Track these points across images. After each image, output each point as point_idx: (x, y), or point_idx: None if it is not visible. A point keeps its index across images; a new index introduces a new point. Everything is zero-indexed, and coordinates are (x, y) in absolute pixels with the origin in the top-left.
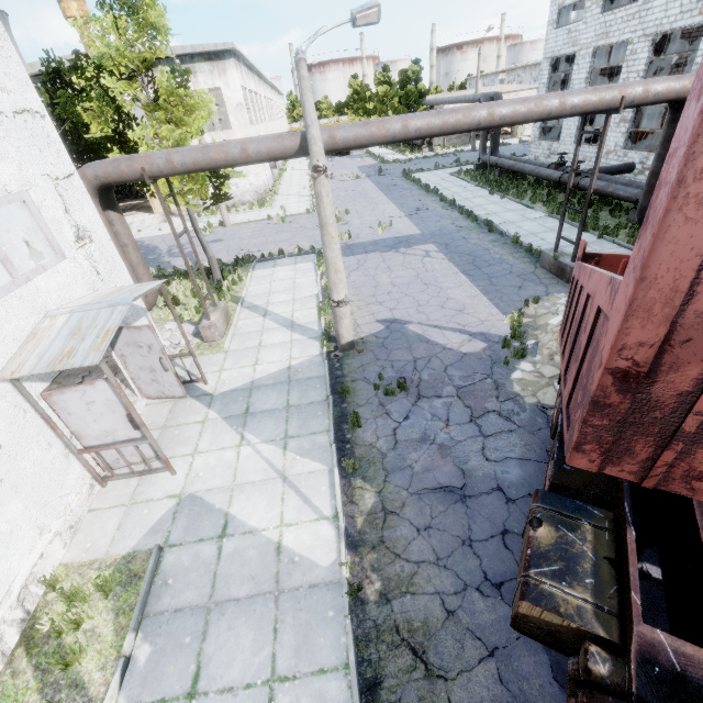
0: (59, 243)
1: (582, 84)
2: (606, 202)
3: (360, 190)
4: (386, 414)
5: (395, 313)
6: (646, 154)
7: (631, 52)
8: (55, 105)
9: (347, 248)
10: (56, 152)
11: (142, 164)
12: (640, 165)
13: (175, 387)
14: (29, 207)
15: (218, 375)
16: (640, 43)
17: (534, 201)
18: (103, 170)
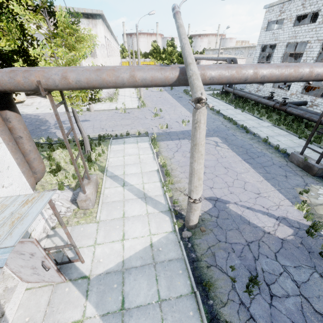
0: None
1: (279, 59)
2: (300, 121)
3: (164, 98)
4: (251, 319)
5: (215, 192)
6: (314, 98)
7: (309, 47)
8: None
9: (167, 135)
10: None
11: (38, 77)
12: (311, 103)
13: (55, 277)
14: None
15: (92, 250)
16: (315, 43)
17: (261, 115)
18: None
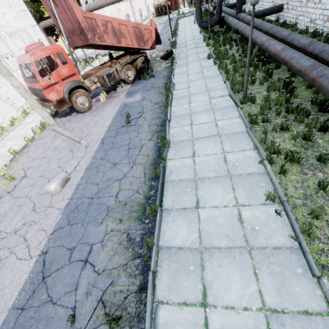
0: (34, 41)
1: None
2: None
3: None
4: None
5: None
6: None
7: None
8: (35, 8)
9: None
10: (31, 20)
11: (50, 21)
12: None
13: None
14: (27, 32)
15: None
16: None
17: None
18: (43, 24)
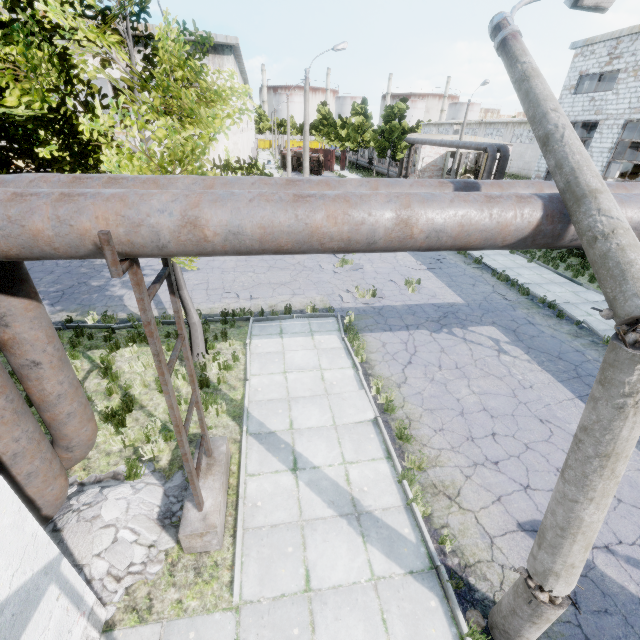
0: None
1: (605, 153)
2: None
3: None
4: None
5: (541, 504)
6: None
7: None
8: None
9: (377, 315)
10: None
11: (103, 219)
12: None
13: None
14: None
15: None
16: None
17: (576, 274)
18: None
